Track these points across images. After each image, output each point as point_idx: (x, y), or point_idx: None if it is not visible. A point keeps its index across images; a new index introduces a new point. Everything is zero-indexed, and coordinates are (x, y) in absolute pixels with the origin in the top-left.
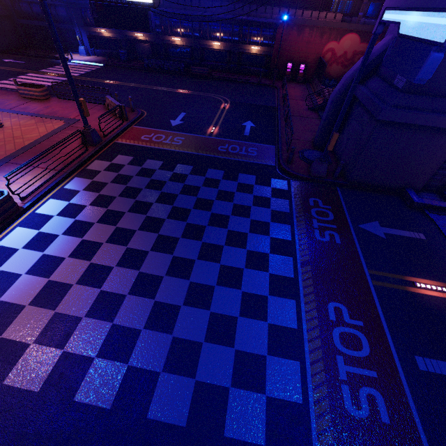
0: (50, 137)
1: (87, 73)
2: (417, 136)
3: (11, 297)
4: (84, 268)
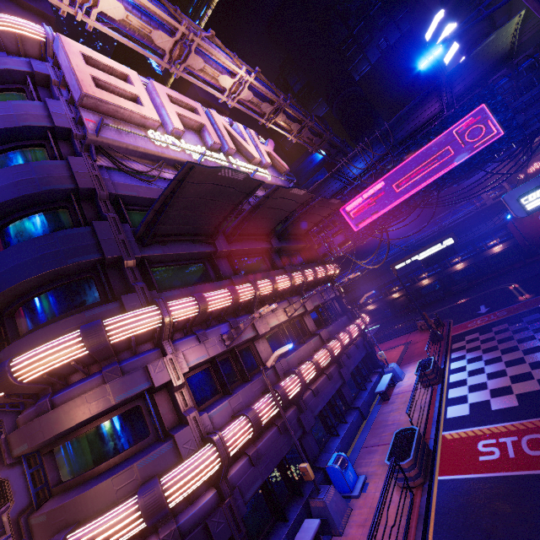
0: (406, 351)
1: (376, 332)
2: None
3: (494, 387)
4: (527, 366)
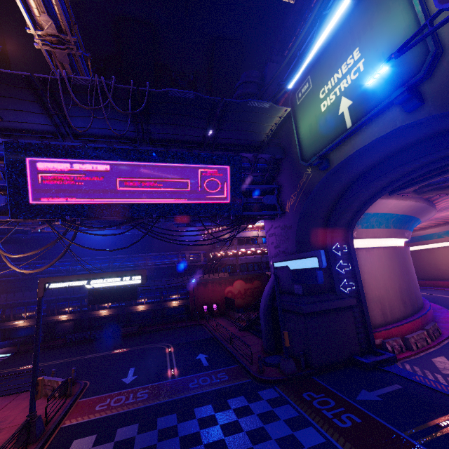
0: None
1: None
2: (330, 317)
3: None
4: None
